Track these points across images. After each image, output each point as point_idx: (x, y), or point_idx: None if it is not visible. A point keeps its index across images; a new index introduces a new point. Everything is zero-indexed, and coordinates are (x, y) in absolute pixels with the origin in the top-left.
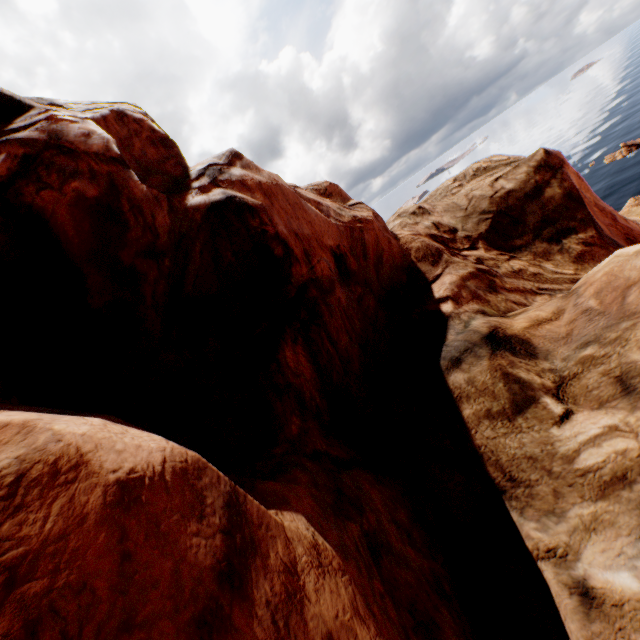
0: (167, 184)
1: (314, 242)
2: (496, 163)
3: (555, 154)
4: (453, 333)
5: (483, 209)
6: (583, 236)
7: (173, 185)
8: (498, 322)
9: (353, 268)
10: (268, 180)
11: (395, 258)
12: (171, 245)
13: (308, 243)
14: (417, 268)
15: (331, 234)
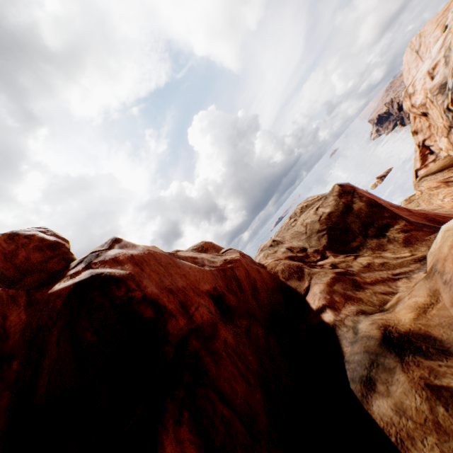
0: (42, 279)
1: (190, 291)
2: (311, 201)
3: (346, 185)
4: (347, 343)
5: (317, 229)
6: (398, 226)
7: (48, 278)
8: (383, 319)
9: (233, 303)
10: (141, 251)
11: (267, 283)
12: (24, 342)
13: (183, 294)
14: (288, 286)
15: (206, 279)
